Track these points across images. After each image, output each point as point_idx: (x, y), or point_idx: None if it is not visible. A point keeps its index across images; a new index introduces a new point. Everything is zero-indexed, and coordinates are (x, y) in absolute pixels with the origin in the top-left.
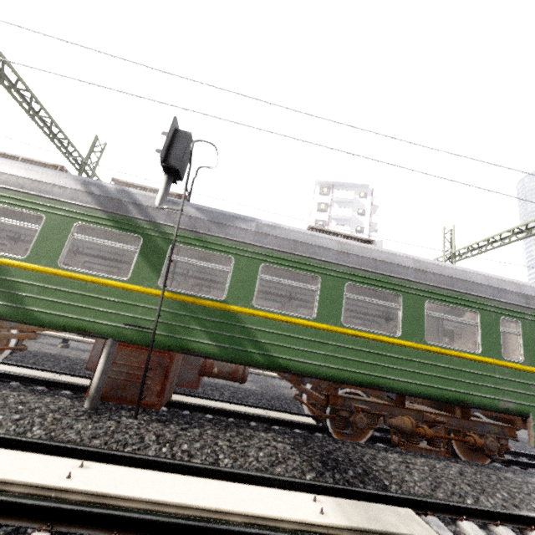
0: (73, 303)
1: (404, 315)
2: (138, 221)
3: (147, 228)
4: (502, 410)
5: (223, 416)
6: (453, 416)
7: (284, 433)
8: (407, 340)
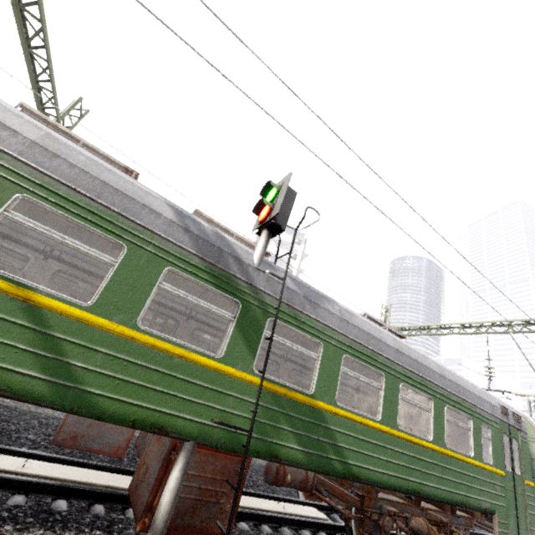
0: (150, 384)
1: (434, 419)
2: (237, 282)
3: (246, 292)
4: (483, 510)
5: (254, 521)
6: (442, 511)
7: None
8: (435, 444)
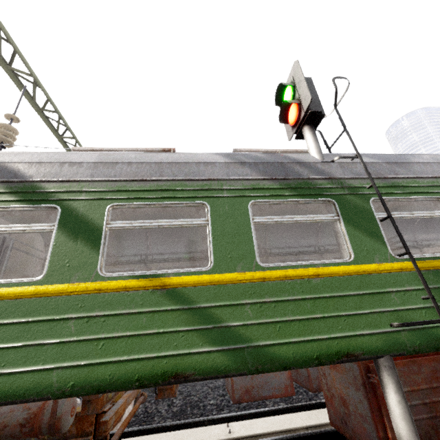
0: (308, 315)
1: None
2: (316, 182)
3: (331, 187)
4: None
5: None
6: None
7: None
8: None
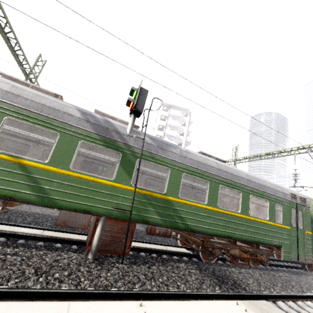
0: (80, 194)
1: (242, 202)
2: (118, 143)
3: (124, 148)
4: (273, 245)
5: (148, 253)
6: (252, 247)
7: (186, 262)
8: (242, 214)
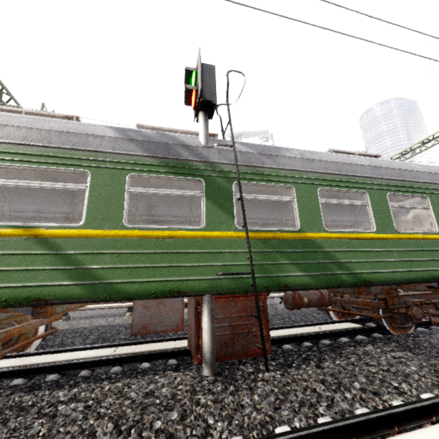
0: (155, 264)
1: (434, 213)
2: (192, 164)
3: (204, 169)
4: None
5: (295, 342)
6: None
7: (371, 342)
8: None
